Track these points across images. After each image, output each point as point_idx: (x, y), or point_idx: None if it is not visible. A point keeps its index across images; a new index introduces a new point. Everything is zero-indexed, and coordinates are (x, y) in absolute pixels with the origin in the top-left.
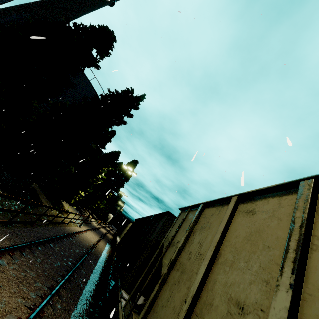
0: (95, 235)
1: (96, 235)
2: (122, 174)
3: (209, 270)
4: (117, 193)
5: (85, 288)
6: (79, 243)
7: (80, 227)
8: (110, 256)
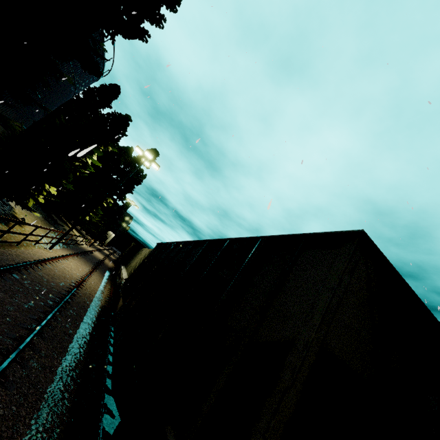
0: (84, 263)
1: (85, 264)
2: (131, 170)
3: None
4: (122, 200)
5: (33, 429)
6: (42, 284)
7: (51, 250)
8: (111, 301)
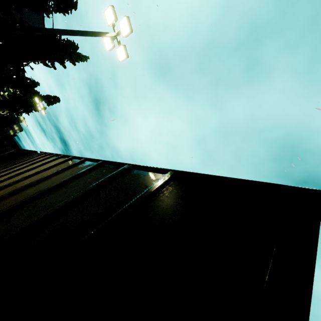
0: None
1: None
2: (34, 101)
3: (21, 165)
4: (17, 115)
5: None
6: None
7: None
8: None
